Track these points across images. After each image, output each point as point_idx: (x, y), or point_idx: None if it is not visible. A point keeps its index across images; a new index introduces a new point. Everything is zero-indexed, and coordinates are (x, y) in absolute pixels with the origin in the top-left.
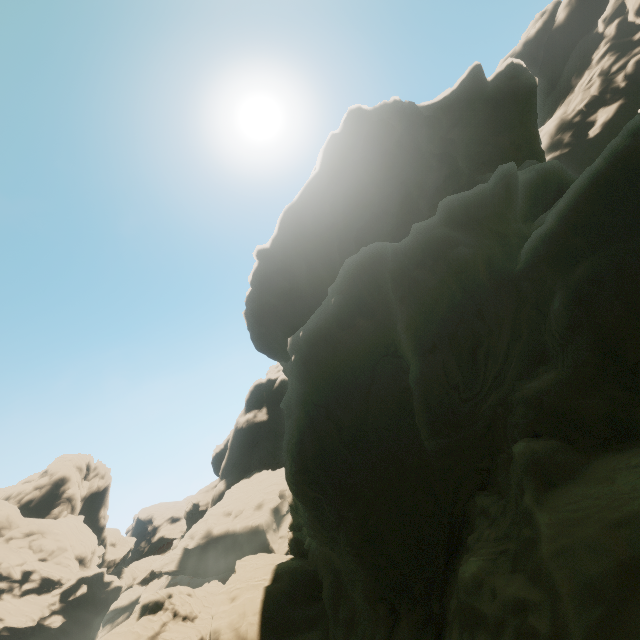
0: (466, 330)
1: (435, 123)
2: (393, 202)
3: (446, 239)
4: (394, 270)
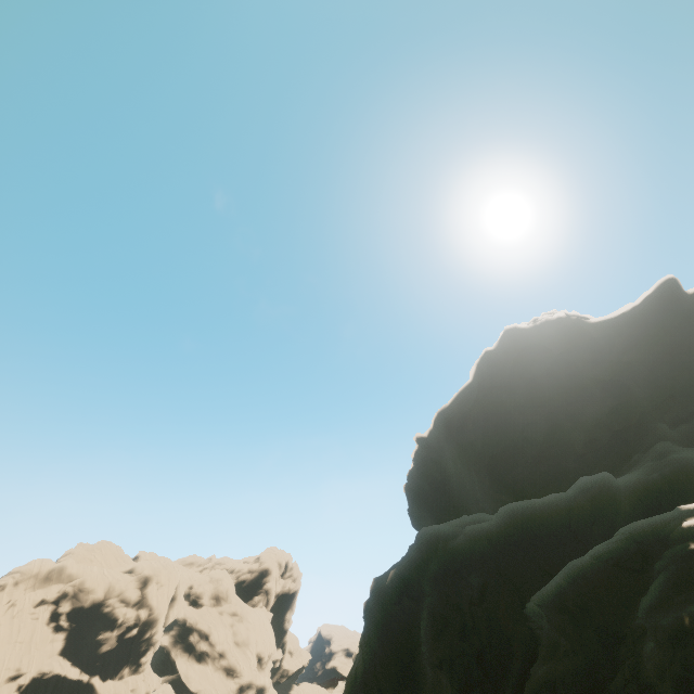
0: (460, 667)
1: (603, 345)
2: (539, 430)
3: (479, 560)
4: (431, 572)
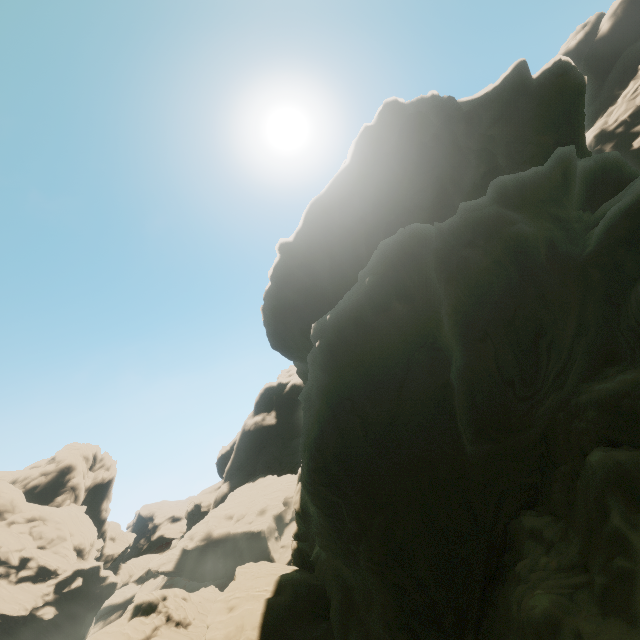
0: (527, 316)
1: (475, 118)
2: (426, 197)
3: (501, 217)
4: (440, 248)
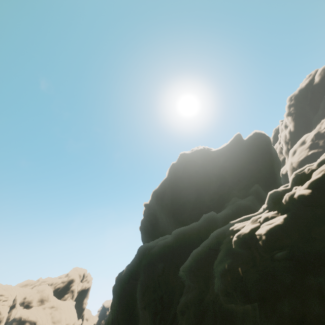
0: (153, 306)
1: (216, 160)
2: (193, 196)
3: (162, 256)
4: (142, 265)
